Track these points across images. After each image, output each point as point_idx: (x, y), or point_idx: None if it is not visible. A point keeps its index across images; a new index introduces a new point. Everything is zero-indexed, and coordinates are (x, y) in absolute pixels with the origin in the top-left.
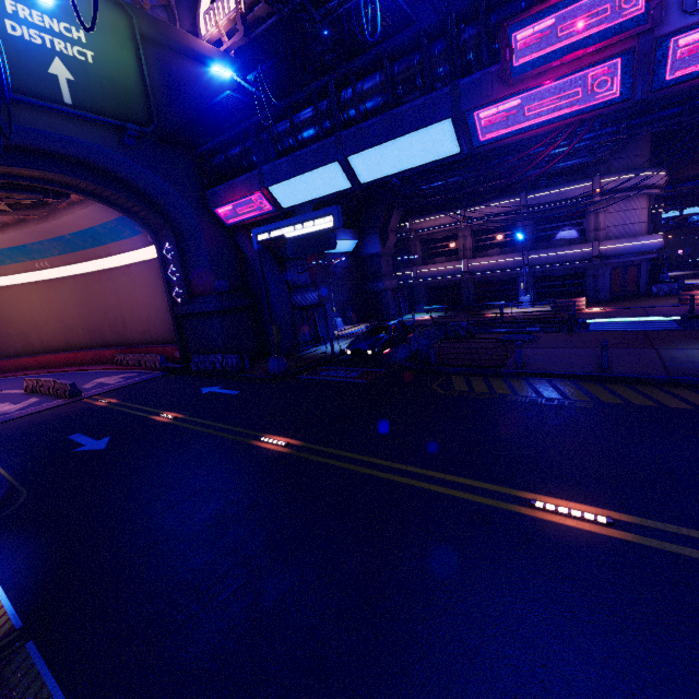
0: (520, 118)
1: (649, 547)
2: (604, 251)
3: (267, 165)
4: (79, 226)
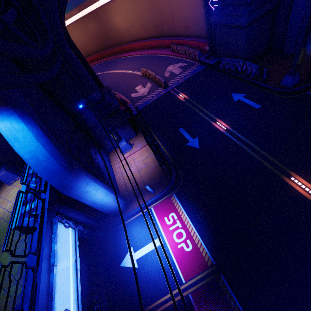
0: None
1: None
2: None
3: None
4: None
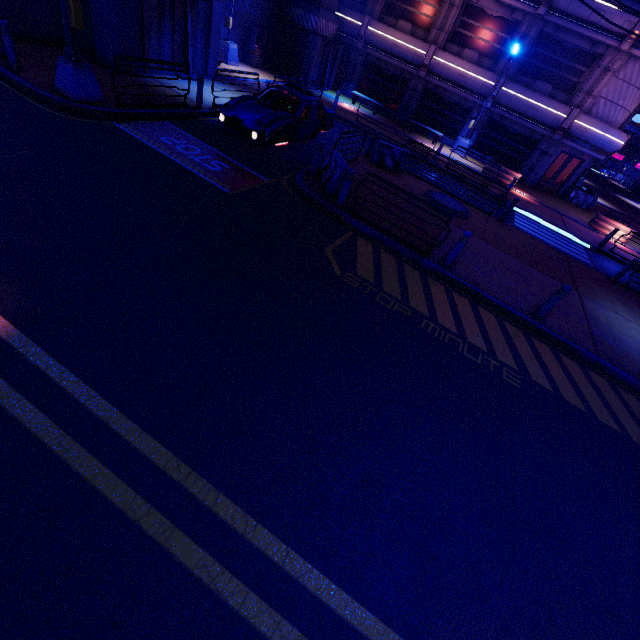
0: None
1: None
2: (575, 127)
3: None
4: None
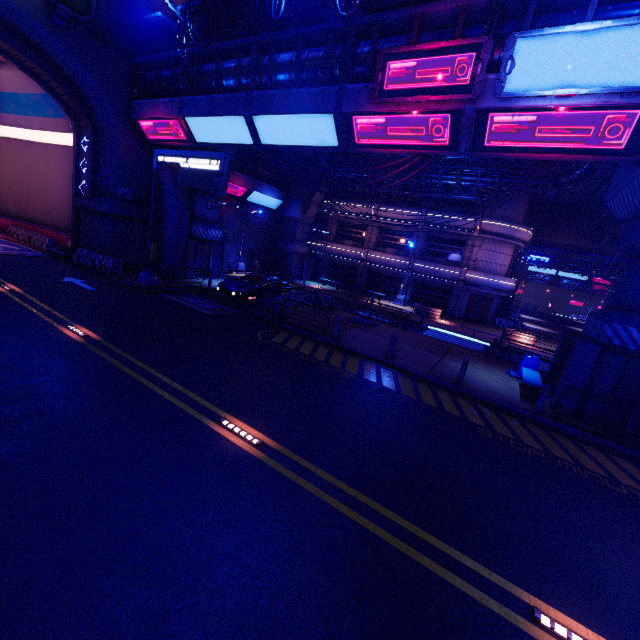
0: (383, 135)
1: (265, 464)
2: (468, 278)
3: (188, 96)
4: (2, 87)
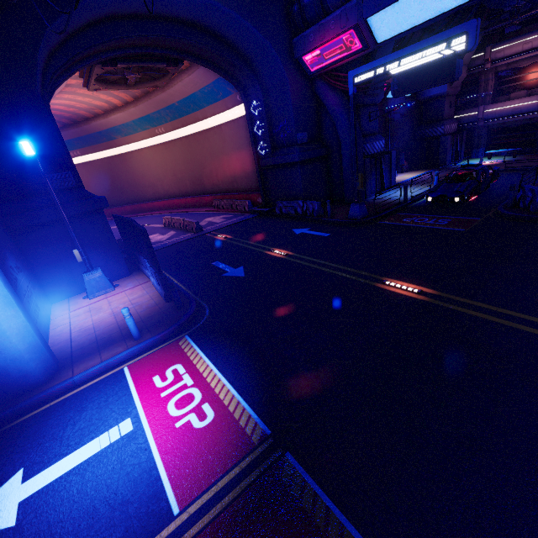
0: None
1: None
2: None
3: None
4: (184, 93)
